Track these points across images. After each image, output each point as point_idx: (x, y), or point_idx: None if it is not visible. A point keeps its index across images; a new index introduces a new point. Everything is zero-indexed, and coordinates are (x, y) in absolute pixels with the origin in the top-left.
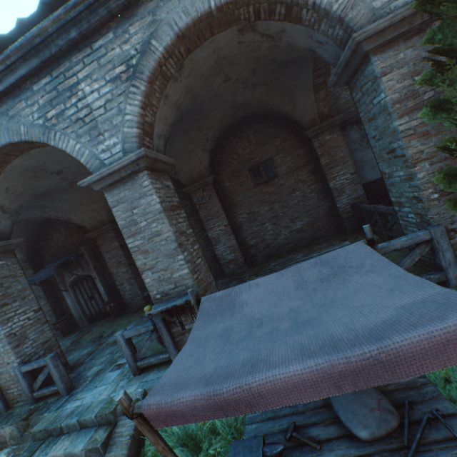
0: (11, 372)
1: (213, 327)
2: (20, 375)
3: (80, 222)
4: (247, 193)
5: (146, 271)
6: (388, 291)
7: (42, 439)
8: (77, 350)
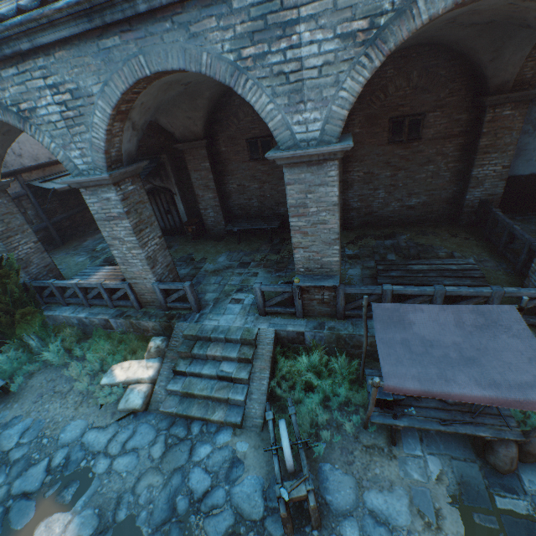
0: (146, 285)
1: (391, 335)
2: (158, 290)
3: (168, 127)
4: (375, 149)
5: (298, 248)
6: (528, 360)
7: (192, 340)
8: None
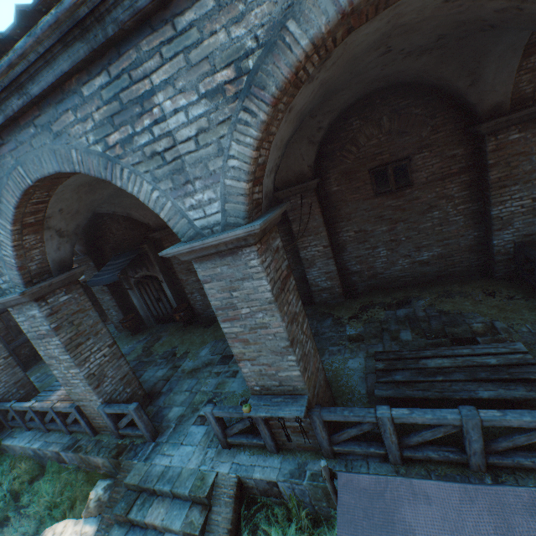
0: (94, 407)
1: None
2: (104, 414)
3: (142, 219)
4: (360, 205)
5: (243, 361)
6: None
7: (136, 491)
8: (151, 367)
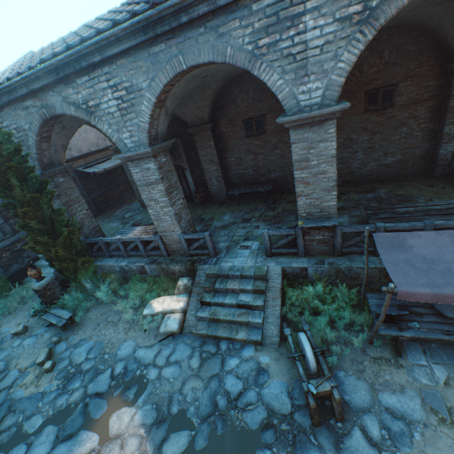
0: (174, 236)
1: (394, 256)
2: (183, 240)
3: (182, 116)
4: (352, 119)
5: (301, 197)
6: None
7: (213, 278)
8: None
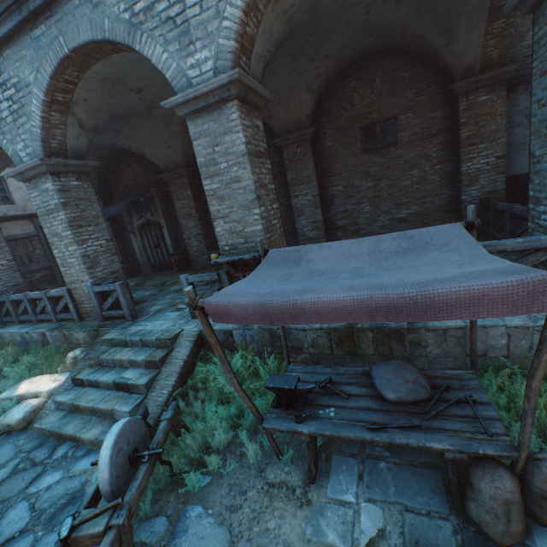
0: (84, 289)
1: (275, 273)
2: (92, 293)
3: (153, 159)
4: (350, 160)
5: (218, 219)
6: (459, 265)
7: (110, 347)
8: (140, 291)
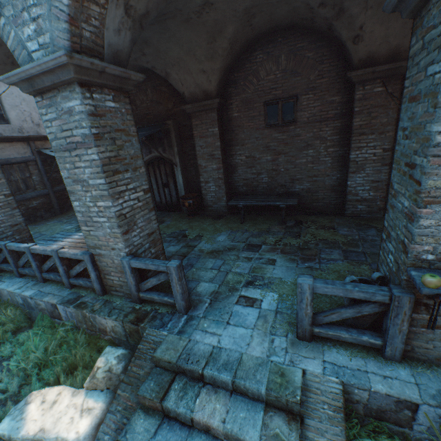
0: (114, 259)
1: None
2: (128, 269)
3: (179, 85)
4: None
5: (436, 204)
6: None
7: (168, 370)
8: None
